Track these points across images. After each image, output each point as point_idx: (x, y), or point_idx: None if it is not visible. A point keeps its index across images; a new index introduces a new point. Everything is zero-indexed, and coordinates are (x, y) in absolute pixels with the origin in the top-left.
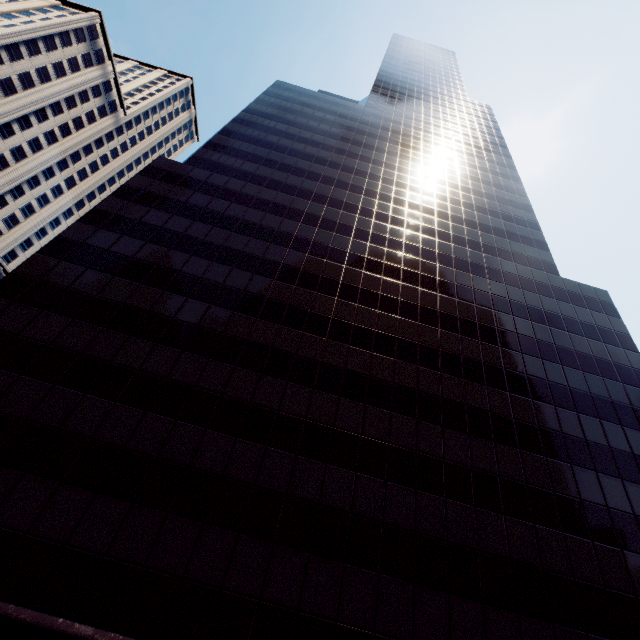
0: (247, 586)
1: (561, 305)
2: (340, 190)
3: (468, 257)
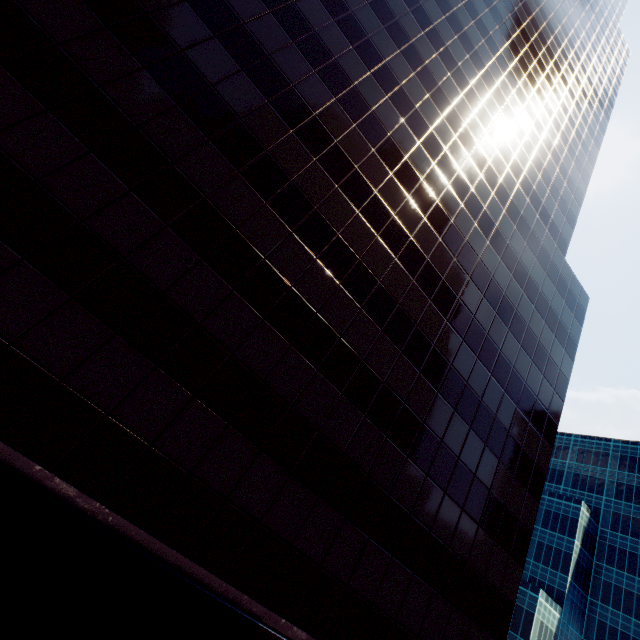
0: (0, 321)
1: (547, 282)
2: None
3: (502, 175)
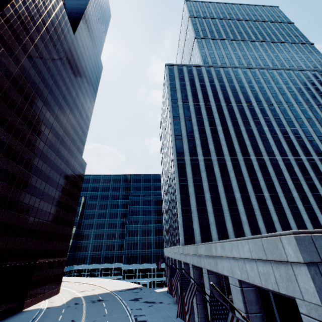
0: None
1: (78, 167)
2: (50, 95)
3: (70, 145)
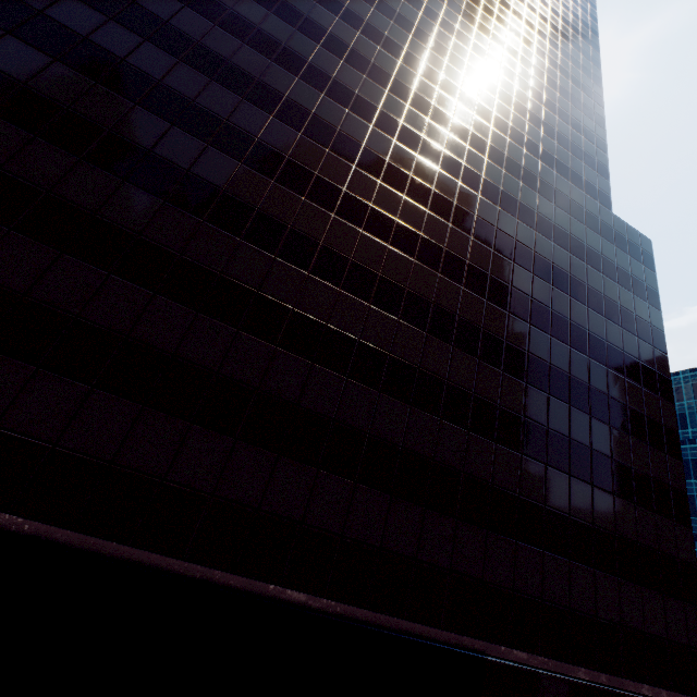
0: (198, 480)
1: (604, 244)
2: (382, 16)
3: (522, 161)
